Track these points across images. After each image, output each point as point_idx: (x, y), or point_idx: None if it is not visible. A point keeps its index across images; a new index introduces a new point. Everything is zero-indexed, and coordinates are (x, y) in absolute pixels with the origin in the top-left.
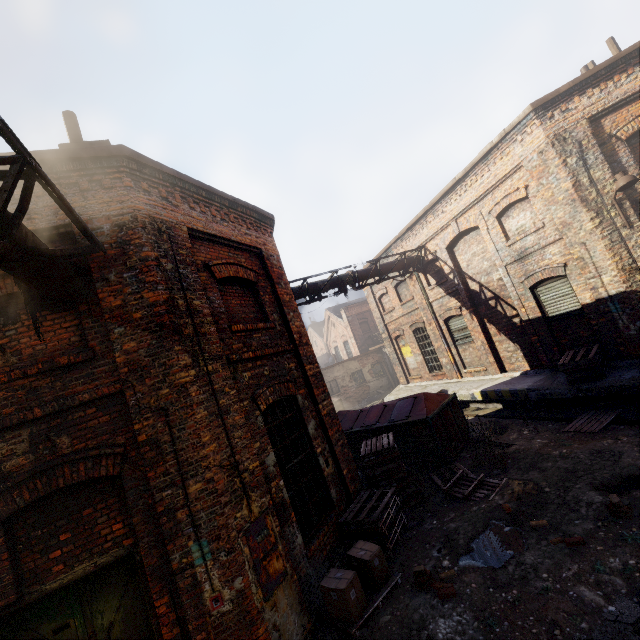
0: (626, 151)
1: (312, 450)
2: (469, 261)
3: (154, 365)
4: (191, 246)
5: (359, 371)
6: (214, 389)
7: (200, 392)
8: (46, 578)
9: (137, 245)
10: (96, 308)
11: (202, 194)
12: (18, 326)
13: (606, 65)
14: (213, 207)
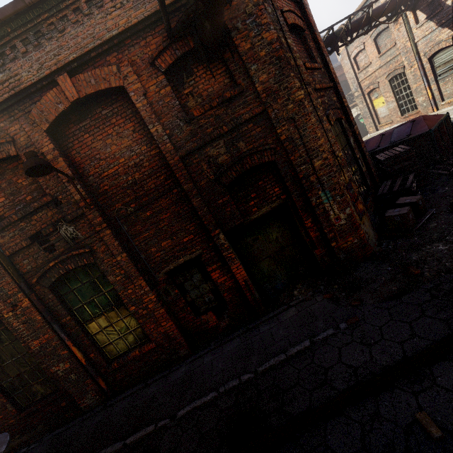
0: None
1: (354, 156)
2: None
3: (280, 89)
4: None
5: None
6: (313, 105)
7: (309, 106)
8: (250, 214)
9: None
10: (234, 55)
11: None
12: (194, 77)
13: None
14: None
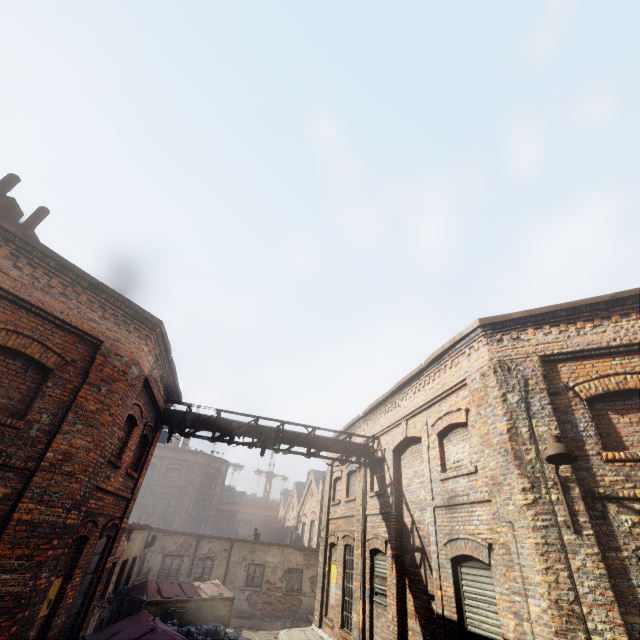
0: (585, 414)
1: None
2: (410, 480)
3: None
4: None
5: (300, 570)
6: None
7: None
8: None
9: None
10: None
11: (50, 263)
12: None
13: (566, 307)
14: (59, 279)
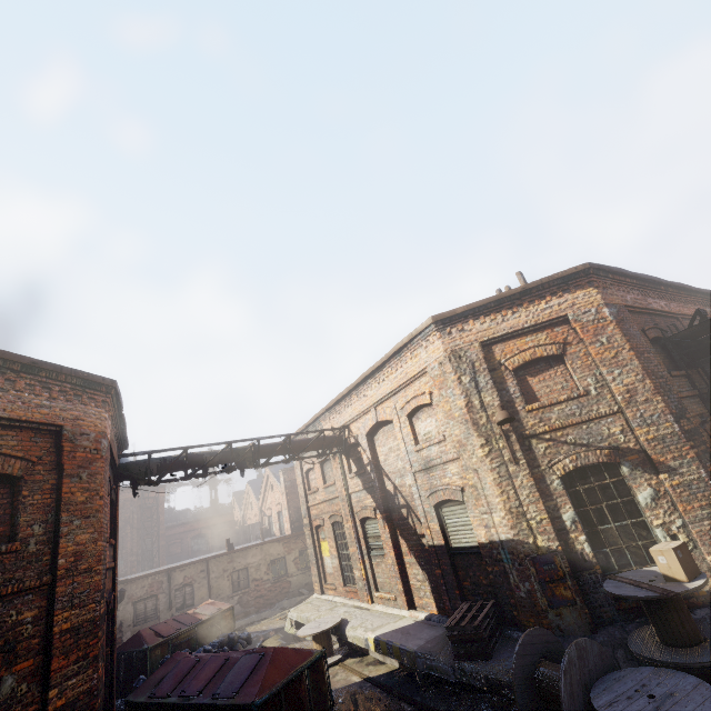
0: (513, 381)
1: None
2: (386, 455)
3: None
4: None
5: (282, 558)
6: None
7: None
8: None
9: None
10: None
11: None
12: None
13: (494, 299)
14: None
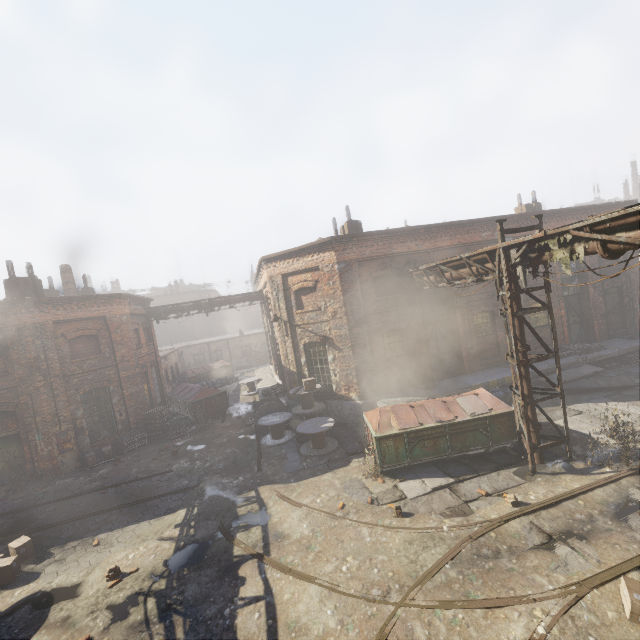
0: (294, 298)
1: (113, 409)
2: None
3: (28, 379)
4: (56, 327)
5: None
6: (53, 388)
7: (45, 389)
8: None
9: (25, 336)
10: (10, 357)
11: (65, 301)
12: None
13: (287, 252)
14: (73, 304)
